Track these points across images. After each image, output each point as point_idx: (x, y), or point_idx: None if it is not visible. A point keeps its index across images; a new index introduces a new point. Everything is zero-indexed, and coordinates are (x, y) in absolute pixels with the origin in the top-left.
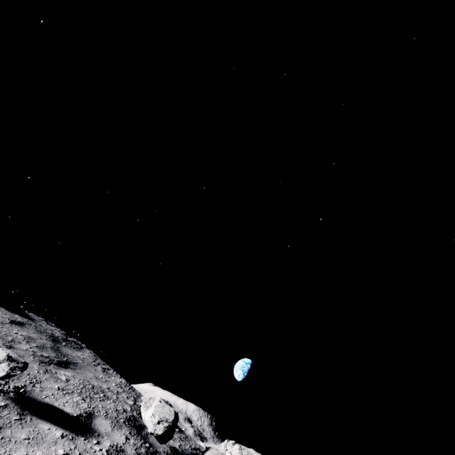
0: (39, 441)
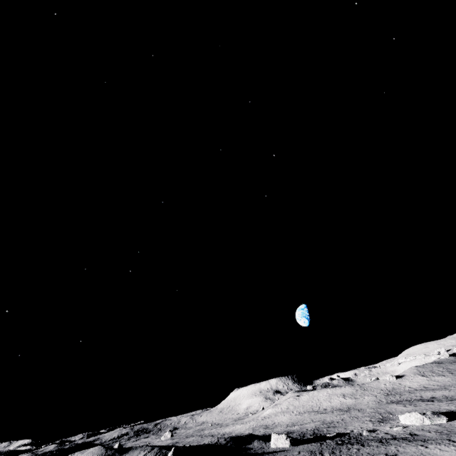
0: None
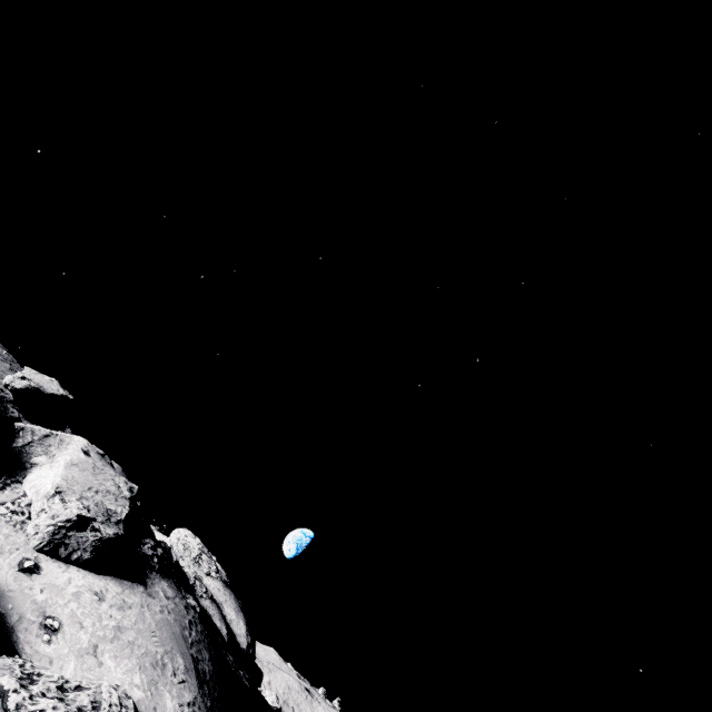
0: None
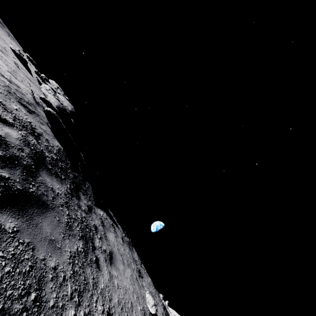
0: None
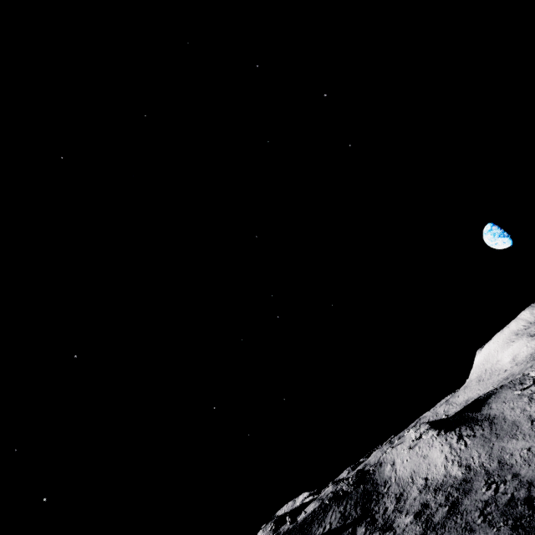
0: (532, 388)
